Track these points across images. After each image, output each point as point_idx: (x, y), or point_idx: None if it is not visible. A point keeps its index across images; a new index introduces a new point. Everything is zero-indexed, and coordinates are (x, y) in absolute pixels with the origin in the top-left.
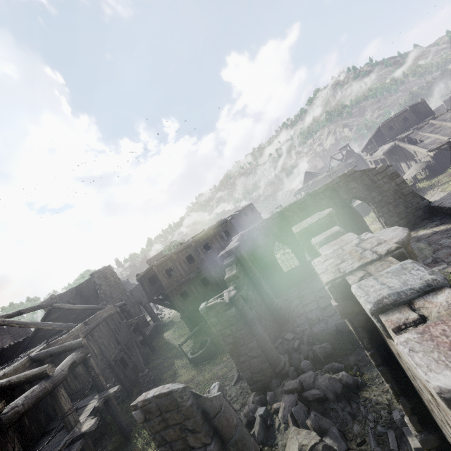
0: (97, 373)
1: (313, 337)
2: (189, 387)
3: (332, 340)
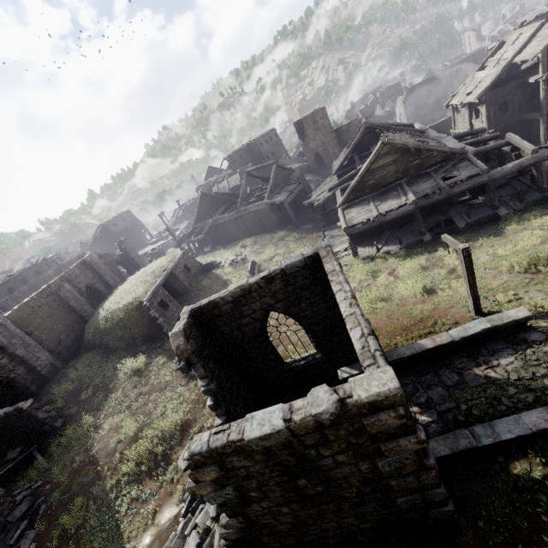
0: None
1: None
2: None
3: None
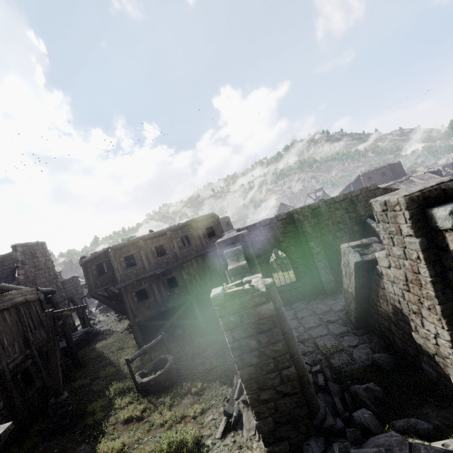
0: None
1: (335, 371)
2: None
3: (377, 380)
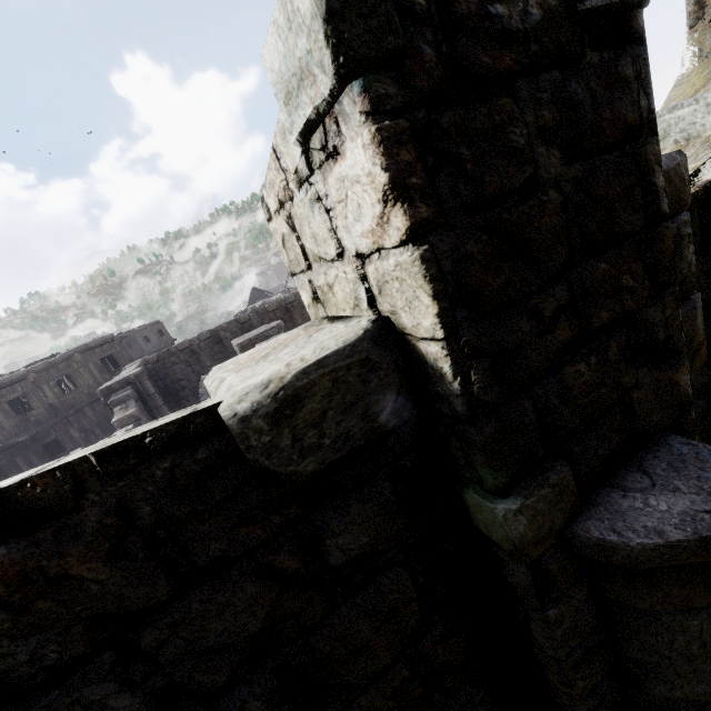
0: None
1: None
2: None
3: None
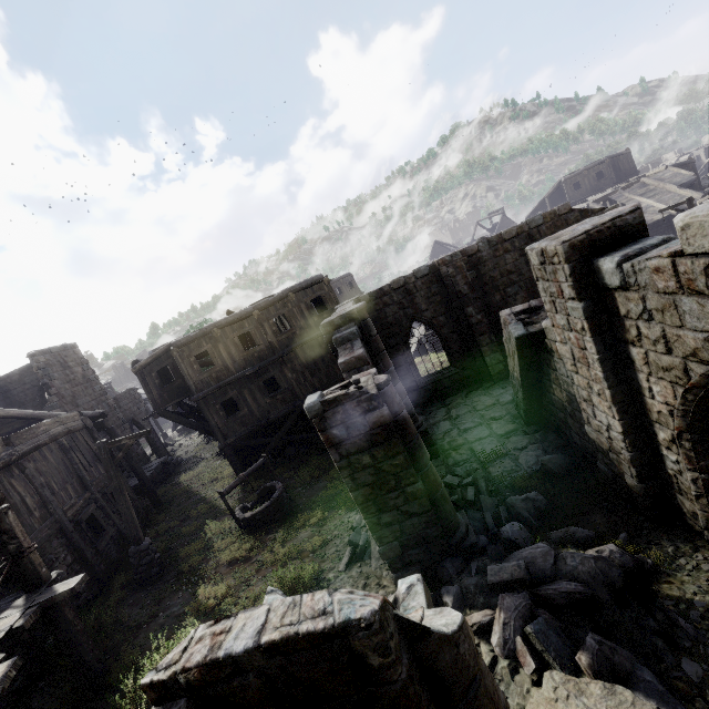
0: (25, 546)
1: (493, 482)
2: (389, 604)
3: (542, 488)
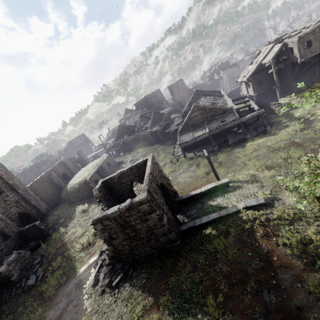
0: None
1: None
2: None
3: None
